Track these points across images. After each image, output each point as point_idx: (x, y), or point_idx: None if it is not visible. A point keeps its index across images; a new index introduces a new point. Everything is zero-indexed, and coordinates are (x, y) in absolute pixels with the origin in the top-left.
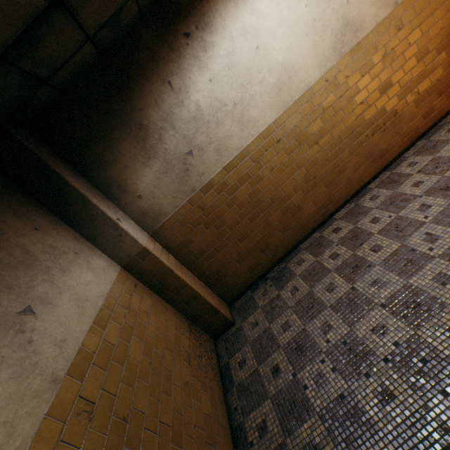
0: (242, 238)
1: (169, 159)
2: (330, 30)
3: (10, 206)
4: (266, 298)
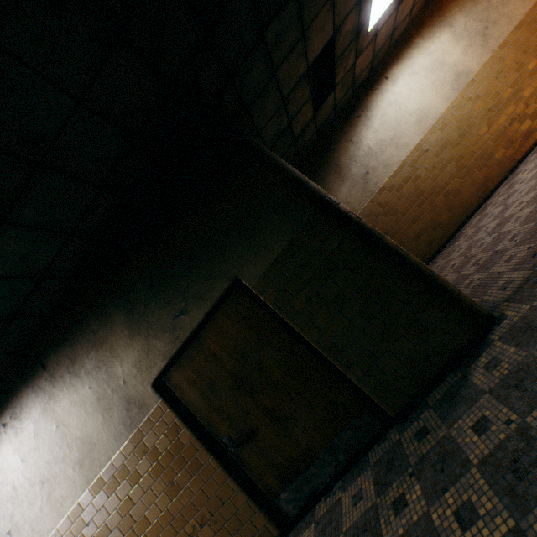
0: (414, 221)
1: (354, 179)
2: (446, 82)
3: None
4: (443, 255)
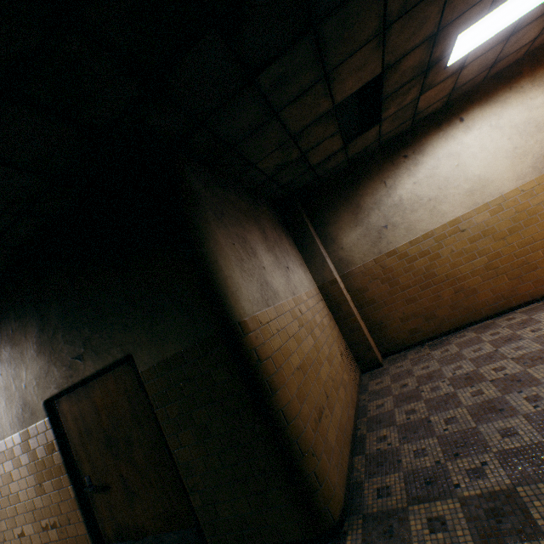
0: (410, 301)
1: (369, 228)
2: (531, 155)
3: (283, 231)
4: (417, 355)
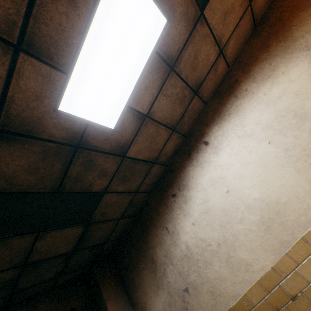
0: None
1: (171, 291)
2: None
3: None
4: None
